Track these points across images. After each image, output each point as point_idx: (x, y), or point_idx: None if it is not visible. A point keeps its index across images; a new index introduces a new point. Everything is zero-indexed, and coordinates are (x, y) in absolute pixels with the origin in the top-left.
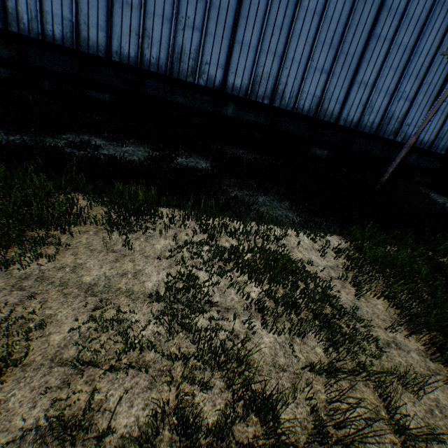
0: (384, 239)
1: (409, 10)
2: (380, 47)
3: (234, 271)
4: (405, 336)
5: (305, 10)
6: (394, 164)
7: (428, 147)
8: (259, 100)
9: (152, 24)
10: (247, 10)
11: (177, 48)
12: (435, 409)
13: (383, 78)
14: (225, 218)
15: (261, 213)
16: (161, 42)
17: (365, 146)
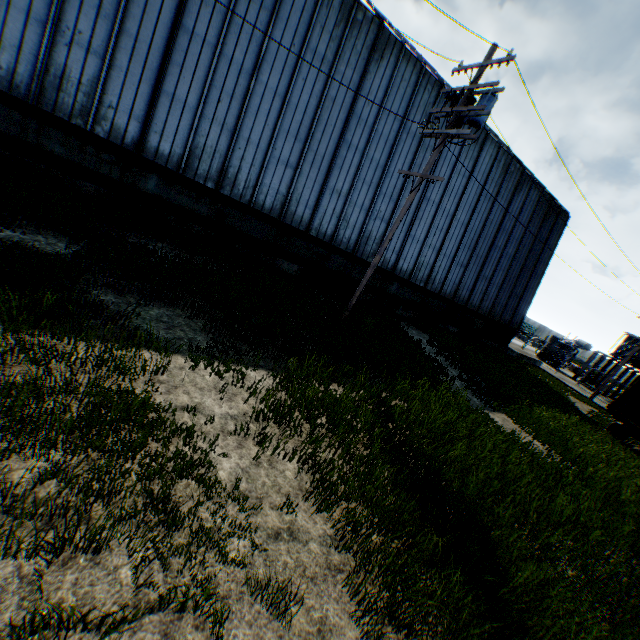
0: (329, 376)
1: (379, 127)
2: (353, 156)
3: (0, 429)
4: (313, 516)
5: (264, 86)
6: (361, 287)
7: (408, 277)
8: (199, 180)
9: (6, 16)
10: (182, 57)
11: (55, 68)
12: (316, 639)
13: (358, 191)
14: (49, 334)
15: (135, 329)
16: (22, 49)
17: (343, 266)
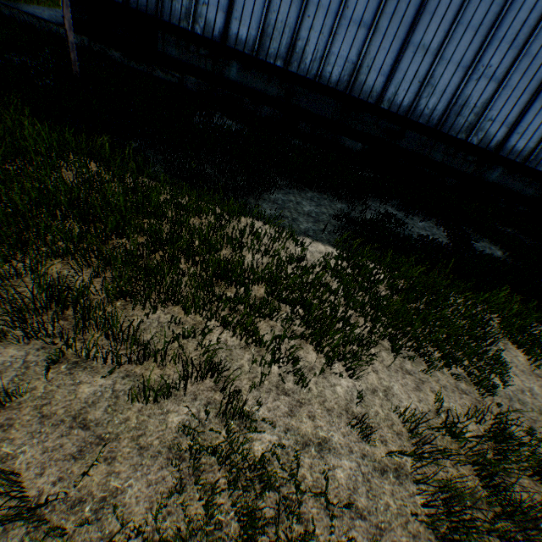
0: None
1: None
2: None
3: None
4: None
5: None
6: None
7: None
8: (538, 168)
9: (443, 71)
10: None
11: (460, 100)
12: None
13: None
14: None
15: None
16: (444, 91)
17: None
